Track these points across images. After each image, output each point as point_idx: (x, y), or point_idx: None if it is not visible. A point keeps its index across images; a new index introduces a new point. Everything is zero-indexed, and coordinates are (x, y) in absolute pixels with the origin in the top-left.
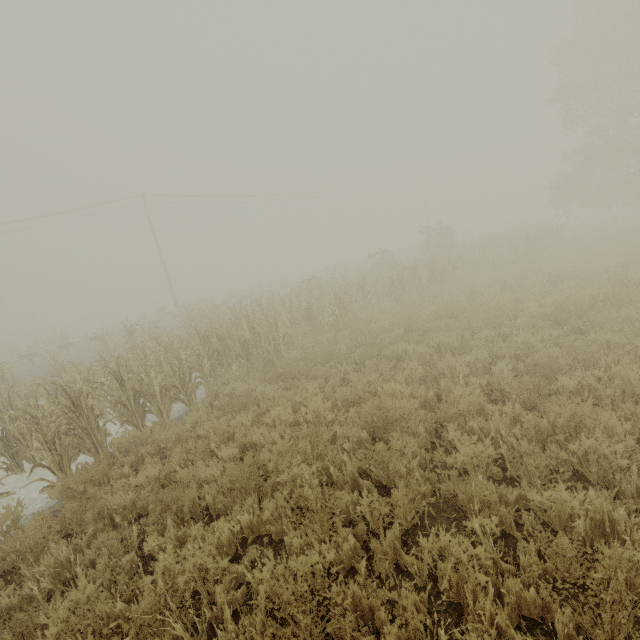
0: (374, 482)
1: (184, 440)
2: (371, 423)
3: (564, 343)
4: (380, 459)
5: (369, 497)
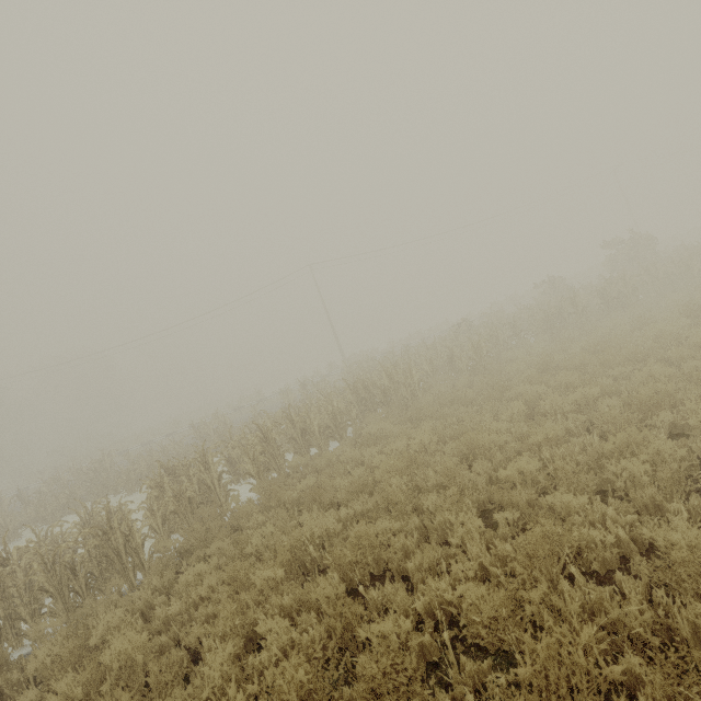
0: (454, 494)
1: (332, 465)
2: (463, 452)
3: (693, 375)
4: (453, 475)
5: (434, 496)
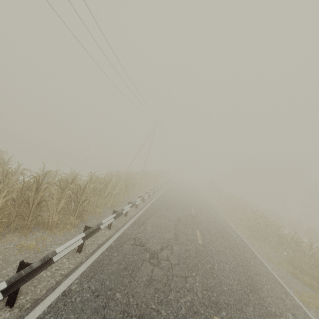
0: None
1: None
2: None
3: None
4: None
5: None
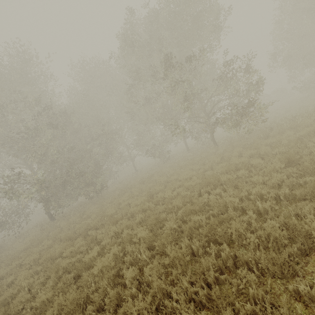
0: None
1: None
2: None
3: None
4: None
5: None
